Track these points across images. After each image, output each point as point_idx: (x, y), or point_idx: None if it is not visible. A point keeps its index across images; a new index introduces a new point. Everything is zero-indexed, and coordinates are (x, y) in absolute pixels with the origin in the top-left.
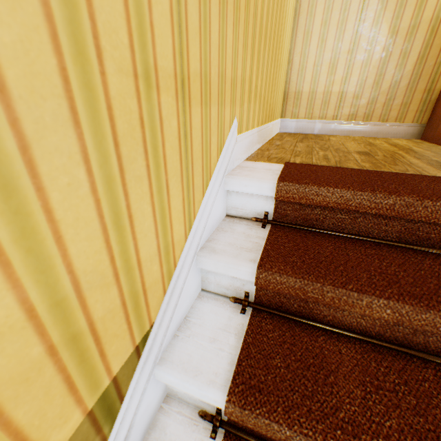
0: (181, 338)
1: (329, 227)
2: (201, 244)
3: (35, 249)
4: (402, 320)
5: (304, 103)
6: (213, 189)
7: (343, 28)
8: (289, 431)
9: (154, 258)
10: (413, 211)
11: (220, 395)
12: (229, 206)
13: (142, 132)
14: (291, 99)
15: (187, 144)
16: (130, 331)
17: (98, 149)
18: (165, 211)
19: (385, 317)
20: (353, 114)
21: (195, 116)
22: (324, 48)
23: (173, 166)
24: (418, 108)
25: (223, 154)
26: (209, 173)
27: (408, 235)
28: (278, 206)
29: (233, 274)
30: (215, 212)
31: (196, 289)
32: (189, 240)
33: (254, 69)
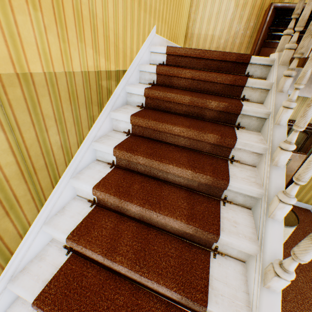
0: (133, 85)
1: (183, 65)
2: (140, 63)
3: (116, 20)
4: (192, 77)
5: (195, 39)
6: (145, 45)
7: (214, 1)
8: (159, 92)
9: (129, 49)
10: (205, 55)
11: (143, 89)
12: (151, 60)
13: (131, 9)
14: (189, 37)
15: (139, 21)
16: (123, 63)
17: (124, 8)
18: (132, 37)
19: (189, 77)
20: (217, 47)
21: (142, 14)
22: (206, 11)
23: (135, 25)
24: (246, 46)
25: (150, 36)
26: (144, 38)
27: (205, 66)
28: (167, 58)
29: (149, 71)
30: (145, 57)
31: (137, 79)
32: (137, 56)
33: (165, 9)
